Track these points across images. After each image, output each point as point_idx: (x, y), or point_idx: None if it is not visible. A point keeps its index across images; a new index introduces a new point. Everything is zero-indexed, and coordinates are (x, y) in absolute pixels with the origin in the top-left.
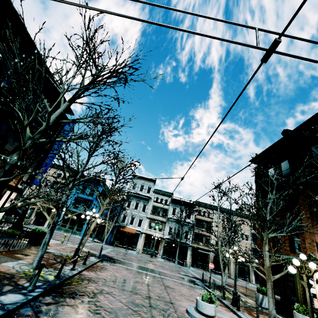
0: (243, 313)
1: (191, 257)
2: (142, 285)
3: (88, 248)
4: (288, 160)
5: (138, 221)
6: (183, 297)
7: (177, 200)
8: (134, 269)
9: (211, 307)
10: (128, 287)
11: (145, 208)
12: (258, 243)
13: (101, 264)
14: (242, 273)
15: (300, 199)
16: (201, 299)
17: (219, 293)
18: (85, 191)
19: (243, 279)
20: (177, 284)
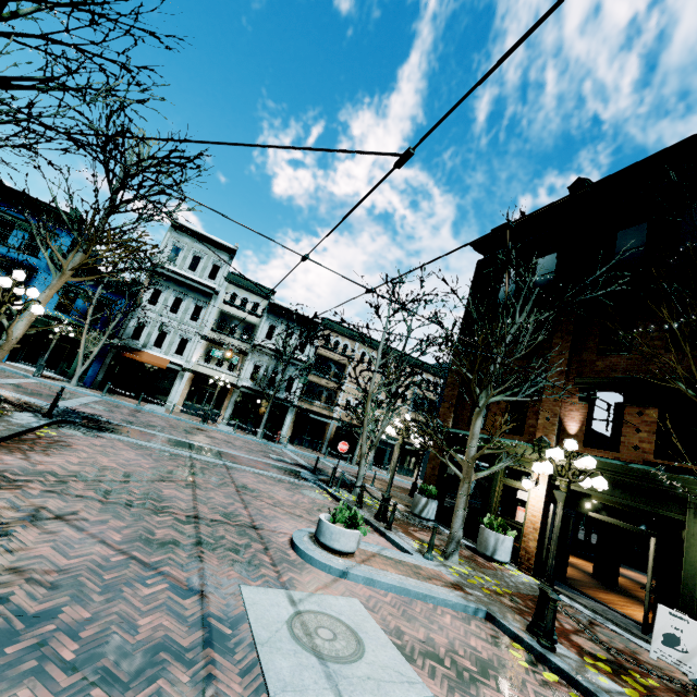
0: (397, 533)
1: (291, 426)
2: (179, 488)
3: (18, 391)
4: (559, 254)
5: (177, 342)
6: (280, 509)
7: (283, 309)
8: (159, 447)
9: (353, 537)
10: (135, 496)
11: (200, 316)
12: (441, 412)
13: (52, 433)
14: (380, 457)
15: (557, 336)
16: (332, 520)
17: (349, 497)
18: (8, 234)
19: (379, 467)
20: (265, 481)
